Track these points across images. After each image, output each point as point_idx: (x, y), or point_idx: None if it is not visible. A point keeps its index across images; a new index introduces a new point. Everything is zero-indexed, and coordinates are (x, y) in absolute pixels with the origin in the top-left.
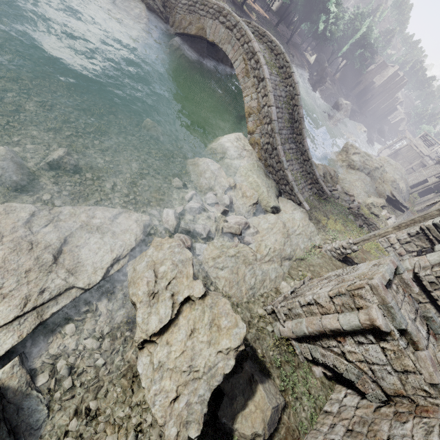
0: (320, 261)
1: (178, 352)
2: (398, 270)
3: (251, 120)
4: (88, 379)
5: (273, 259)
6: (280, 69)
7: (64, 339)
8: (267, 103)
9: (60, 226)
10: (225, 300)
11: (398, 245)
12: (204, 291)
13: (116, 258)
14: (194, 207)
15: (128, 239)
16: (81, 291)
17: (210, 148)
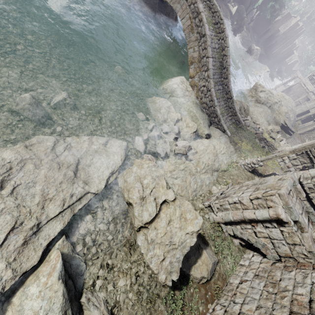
0: (237, 172)
1: (162, 233)
2: (294, 183)
3: (192, 67)
4: (104, 248)
5: (207, 171)
6: (215, 24)
7: (87, 225)
8: (205, 55)
9: (73, 151)
10: (187, 202)
11: (287, 161)
12: (175, 196)
13: (111, 173)
14: (155, 135)
15: (117, 159)
16: (93, 195)
17: (162, 89)
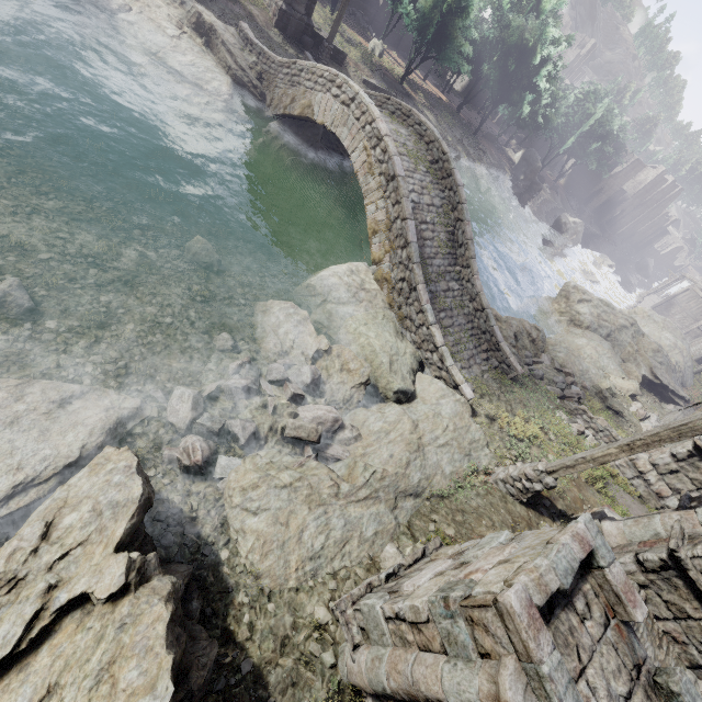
0: (479, 503)
1: None
2: (596, 558)
3: (376, 242)
4: None
5: (379, 495)
6: (433, 164)
7: None
8: (400, 214)
9: None
10: (161, 609)
11: (654, 476)
12: (121, 583)
13: (23, 484)
14: (235, 387)
15: (68, 445)
16: None
17: (304, 286)
